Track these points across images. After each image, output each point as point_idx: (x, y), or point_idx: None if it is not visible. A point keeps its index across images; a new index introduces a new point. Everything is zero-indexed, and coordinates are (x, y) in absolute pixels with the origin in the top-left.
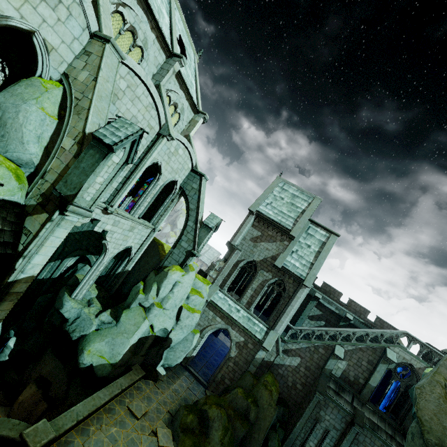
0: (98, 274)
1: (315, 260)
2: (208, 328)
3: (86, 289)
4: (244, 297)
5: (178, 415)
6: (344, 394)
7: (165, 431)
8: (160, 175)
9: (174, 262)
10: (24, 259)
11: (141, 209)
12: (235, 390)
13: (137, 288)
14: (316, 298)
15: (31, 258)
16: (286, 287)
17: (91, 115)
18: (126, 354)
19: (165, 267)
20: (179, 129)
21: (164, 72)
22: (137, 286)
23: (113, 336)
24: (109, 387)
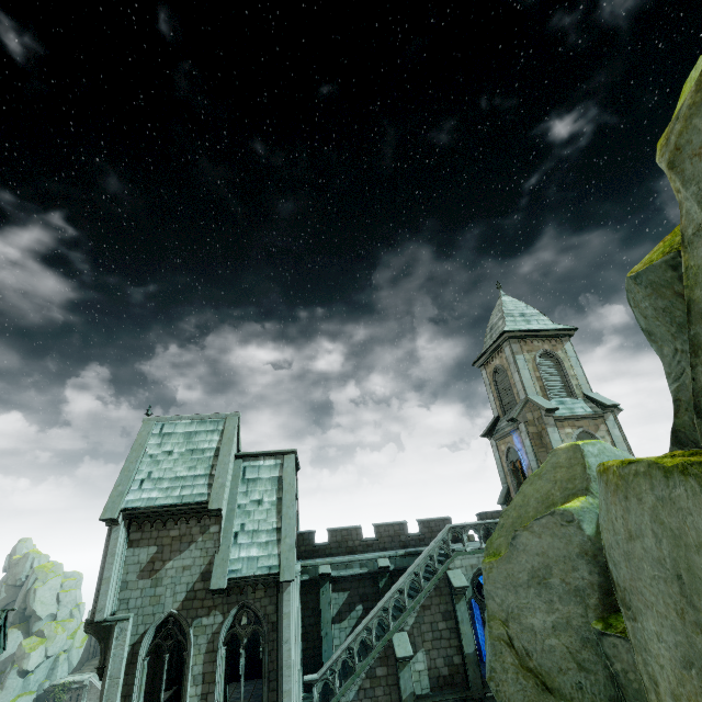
0: None
1: (281, 520)
2: None
3: None
4: None
5: None
6: None
7: None
8: None
9: None
10: None
11: None
12: None
13: None
14: (324, 577)
15: None
16: (258, 613)
17: None
18: None
19: None
20: None
21: None
22: None
23: None
24: None
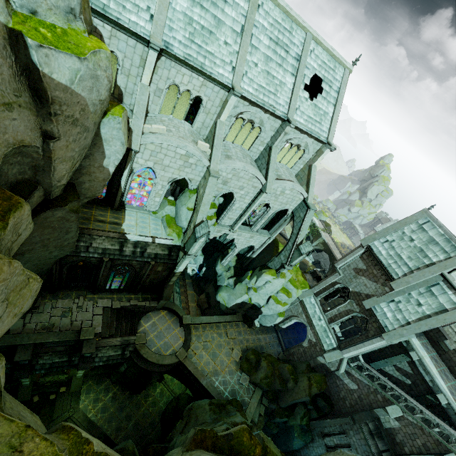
0: (233, 256)
1: (415, 322)
2: (295, 317)
3: (227, 262)
4: (329, 312)
5: (248, 350)
6: (378, 441)
7: (238, 352)
8: (270, 208)
9: (274, 266)
10: (177, 266)
11: (258, 226)
12: (287, 364)
13: (248, 273)
14: (409, 356)
15: (179, 267)
16: (367, 327)
17: (198, 216)
18: (233, 305)
19: (265, 268)
20: (304, 159)
21: (277, 136)
22: (248, 273)
23: (230, 294)
24: (220, 316)
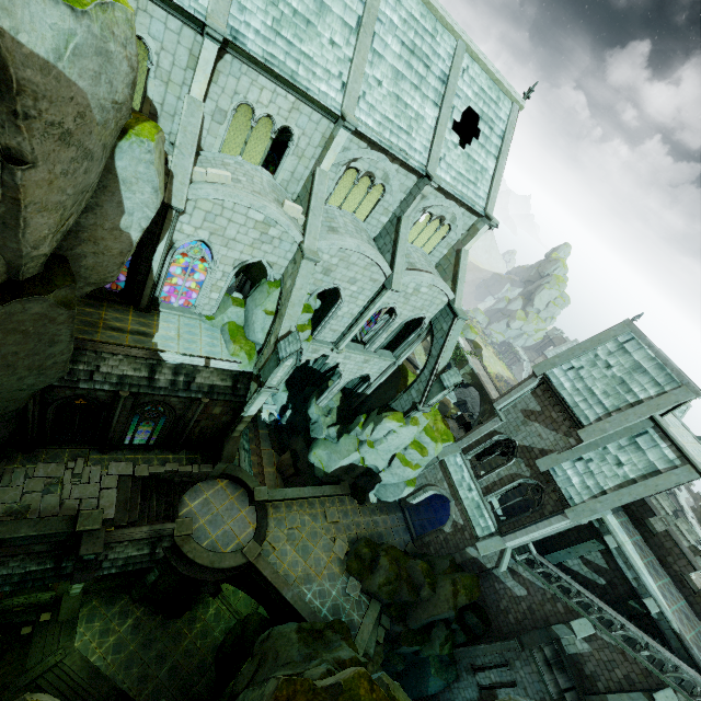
0: (336, 392)
1: (614, 491)
2: (432, 487)
3: (327, 400)
4: (484, 479)
5: (359, 541)
6: (559, 674)
7: (343, 544)
8: (396, 316)
9: (400, 407)
10: (247, 407)
11: (377, 344)
12: (419, 560)
13: (360, 419)
14: (604, 542)
15: (249, 407)
16: (542, 499)
17: (283, 324)
18: (336, 470)
19: (387, 410)
20: (450, 241)
21: (410, 200)
22: (360, 418)
23: (331, 451)
24: (314, 488)
